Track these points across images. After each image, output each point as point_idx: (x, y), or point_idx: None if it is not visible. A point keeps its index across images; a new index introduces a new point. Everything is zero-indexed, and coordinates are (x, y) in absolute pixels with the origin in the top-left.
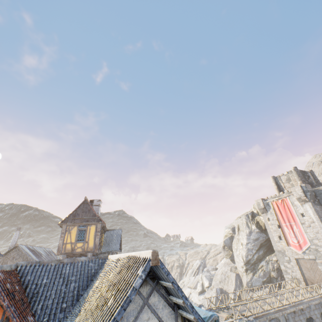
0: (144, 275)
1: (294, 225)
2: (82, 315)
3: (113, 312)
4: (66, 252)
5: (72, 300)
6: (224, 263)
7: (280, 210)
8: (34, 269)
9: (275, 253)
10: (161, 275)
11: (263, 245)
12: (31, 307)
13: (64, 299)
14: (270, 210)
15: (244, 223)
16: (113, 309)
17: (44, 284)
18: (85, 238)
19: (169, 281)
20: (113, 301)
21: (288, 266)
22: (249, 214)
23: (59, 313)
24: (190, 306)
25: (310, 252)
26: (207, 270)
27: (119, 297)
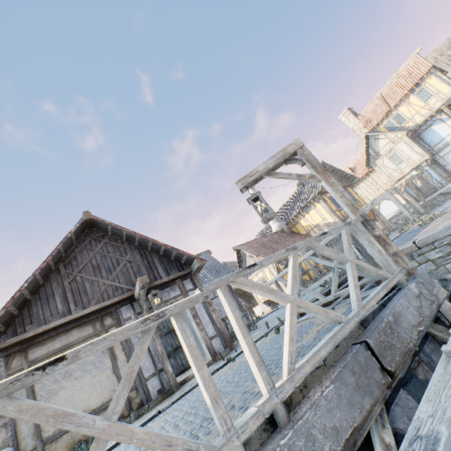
0: None
1: None
2: None
3: None
4: None
5: None
6: None
7: None
8: None
9: None
10: None
11: None
12: None
13: None
14: None
15: None
16: None
17: None
18: None
19: None
20: None
21: None
22: None
23: None
24: None
25: None
26: None
27: None
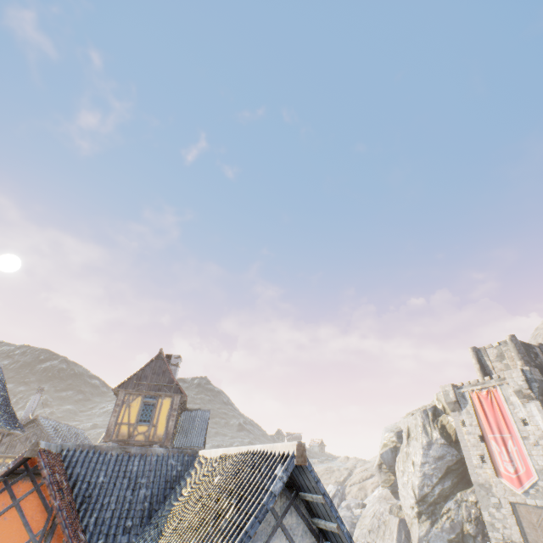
0: (285, 477)
1: (509, 438)
2: (170, 536)
3: (242, 525)
4: (119, 439)
5: (141, 516)
6: (379, 496)
7: (484, 408)
8: (87, 458)
9: (474, 489)
10: (306, 482)
11: (452, 470)
12: (80, 519)
13: (129, 512)
14: (466, 406)
15: (420, 425)
16: (240, 521)
17: (100, 483)
18: (152, 418)
19: (319, 492)
20: (235, 511)
21: (497, 516)
22: (428, 410)
23: (121, 535)
24: (348, 534)
25: (537, 494)
26: (347, 507)
27: (246, 506)
